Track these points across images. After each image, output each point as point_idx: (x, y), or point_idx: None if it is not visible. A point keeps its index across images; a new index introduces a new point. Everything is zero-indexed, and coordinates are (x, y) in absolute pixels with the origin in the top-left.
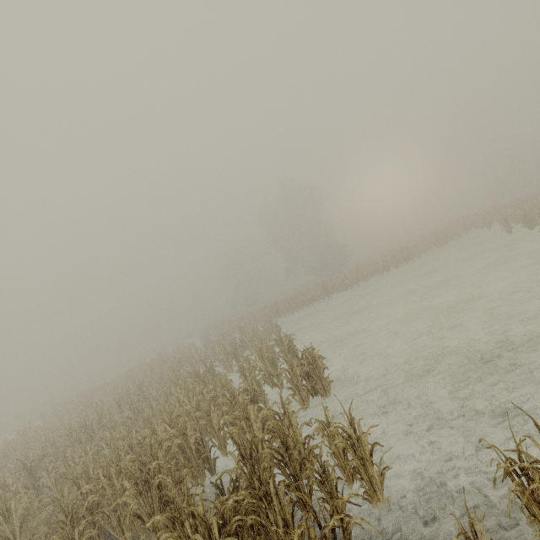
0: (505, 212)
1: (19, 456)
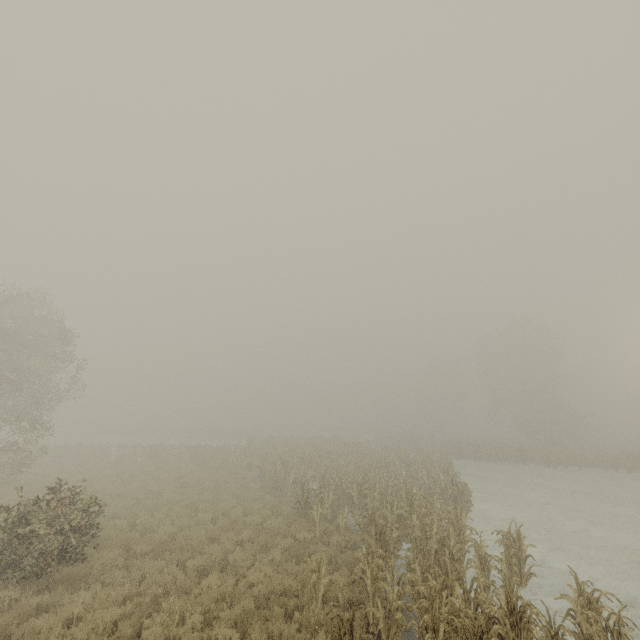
0: None
1: (268, 456)
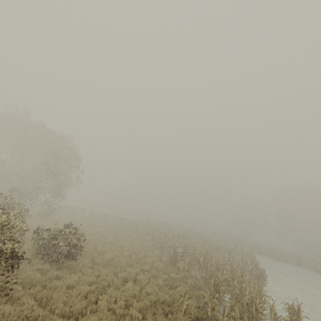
0: None
1: (157, 230)
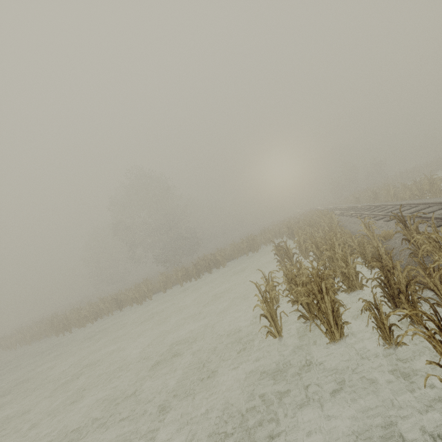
0: (303, 226)
1: None
